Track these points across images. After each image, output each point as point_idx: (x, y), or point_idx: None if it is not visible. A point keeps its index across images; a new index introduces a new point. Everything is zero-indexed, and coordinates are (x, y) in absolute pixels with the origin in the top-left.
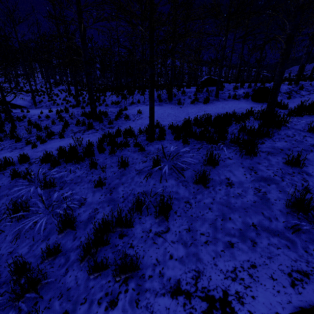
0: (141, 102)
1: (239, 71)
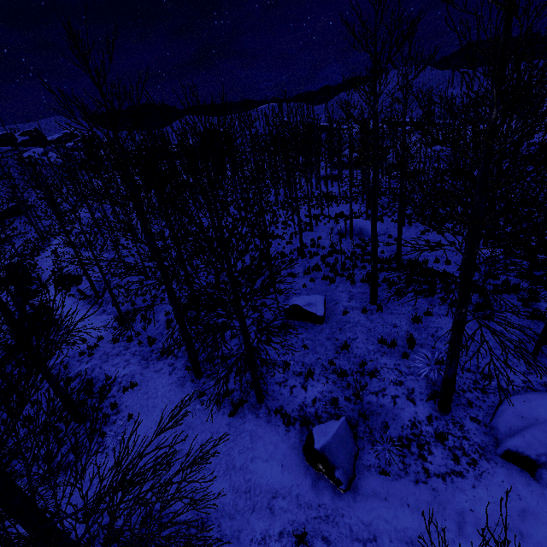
0: (175, 353)
1: (375, 279)
